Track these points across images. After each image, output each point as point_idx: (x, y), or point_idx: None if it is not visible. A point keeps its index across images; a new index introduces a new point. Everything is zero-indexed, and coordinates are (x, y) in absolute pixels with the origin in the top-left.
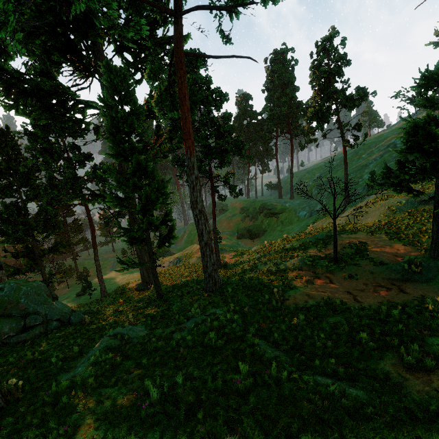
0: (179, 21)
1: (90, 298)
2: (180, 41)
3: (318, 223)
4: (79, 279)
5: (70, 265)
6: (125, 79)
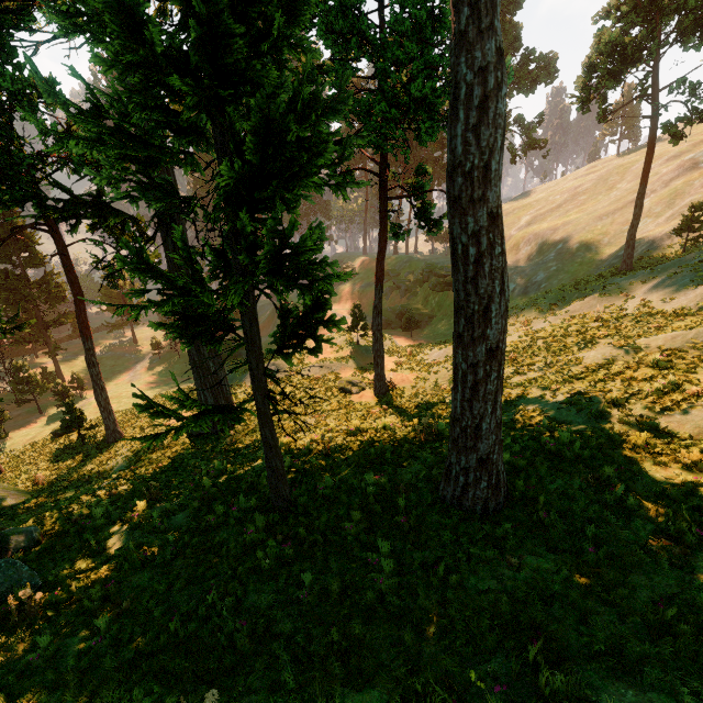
0: None
1: (84, 445)
2: None
3: (580, 305)
4: (61, 397)
5: (43, 367)
6: None
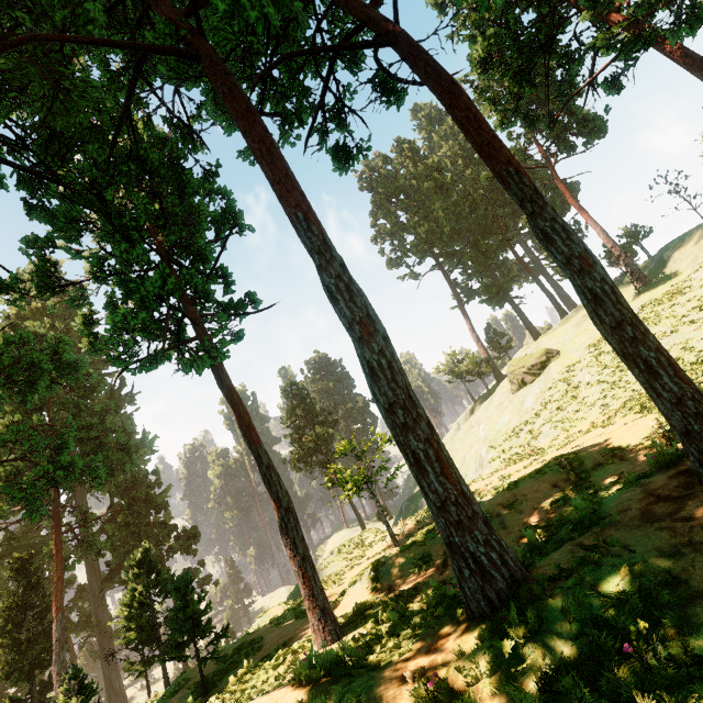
0: (55, 516)
1: None
2: (56, 529)
3: None
4: None
5: None
6: (30, 559)
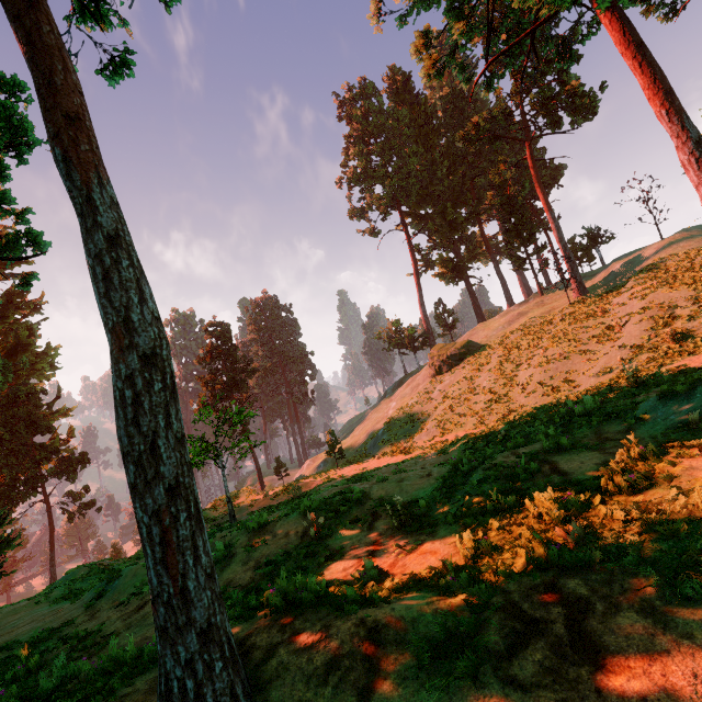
0: None
1: None
2: None
3: None
4: None
5: None
6: None
